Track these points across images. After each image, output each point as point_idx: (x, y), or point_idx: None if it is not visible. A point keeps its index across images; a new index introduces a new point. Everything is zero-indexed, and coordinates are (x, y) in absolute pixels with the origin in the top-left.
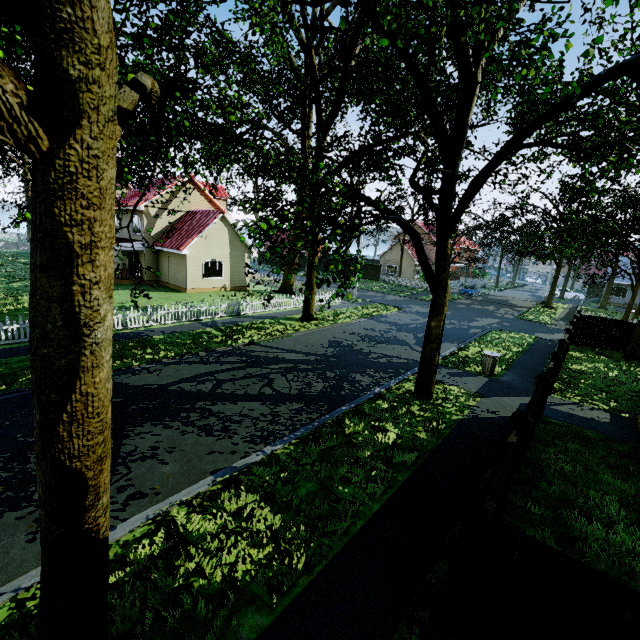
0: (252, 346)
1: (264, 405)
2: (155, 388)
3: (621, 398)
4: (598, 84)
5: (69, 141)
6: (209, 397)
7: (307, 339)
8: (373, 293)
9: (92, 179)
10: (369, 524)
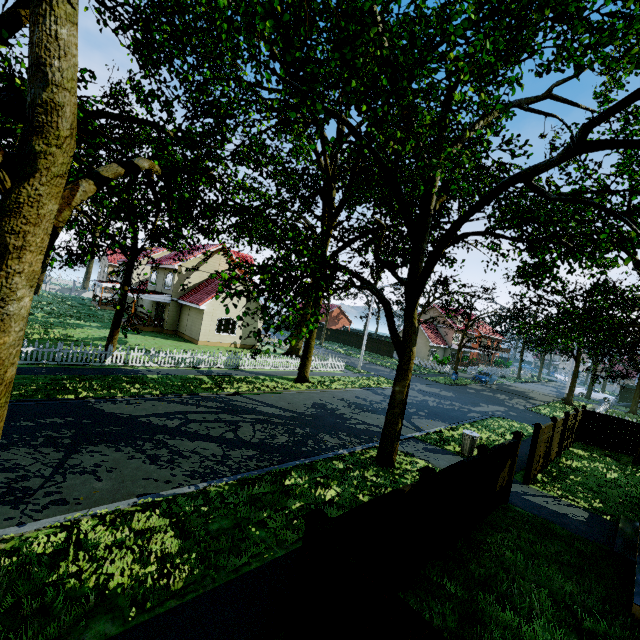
0: (236, 396)
1: (219, 447)
2: (126, 417)
3: (609, 500)
4: (503, 187)
5: (24, 184)
6: (171, 432)
7: (293, 398)
8: (381, 367)
9: (34, 208)
10: (264, 567)
